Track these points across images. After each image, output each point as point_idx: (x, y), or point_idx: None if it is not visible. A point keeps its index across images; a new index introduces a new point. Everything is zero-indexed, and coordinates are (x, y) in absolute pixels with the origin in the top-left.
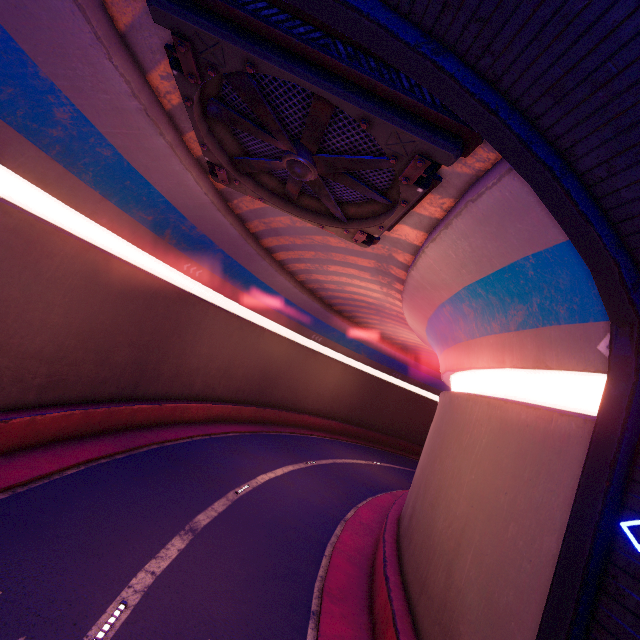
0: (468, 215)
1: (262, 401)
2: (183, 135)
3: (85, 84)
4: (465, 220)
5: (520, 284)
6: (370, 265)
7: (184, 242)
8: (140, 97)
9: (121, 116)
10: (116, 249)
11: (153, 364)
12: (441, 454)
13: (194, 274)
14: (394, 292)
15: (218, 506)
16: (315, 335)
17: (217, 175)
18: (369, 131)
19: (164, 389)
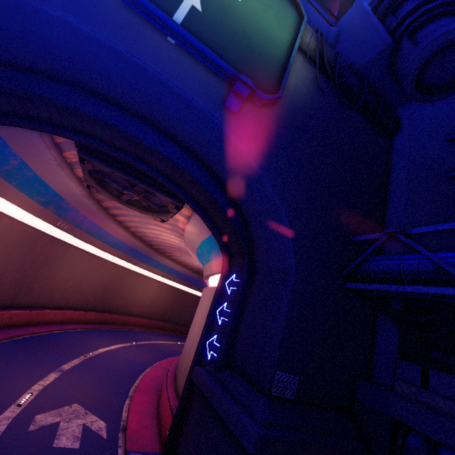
0: (194, 219)
1: (102, 308)
2: (74, 169)
3: (33, 155)
4: (194, 220)
5: (213, 243)
6: (169, 227)
7: (60, 211)
8: (58, 160)
9: (45, 164)
10: (17, 215)
11: (28, 284)
12: (195, 316)
13: (63, 228)
14: (183, 240)
15: (75, 362)
16: (141, 264)
17: (90, 188)
18: (155, 194)
19: (33, 300)
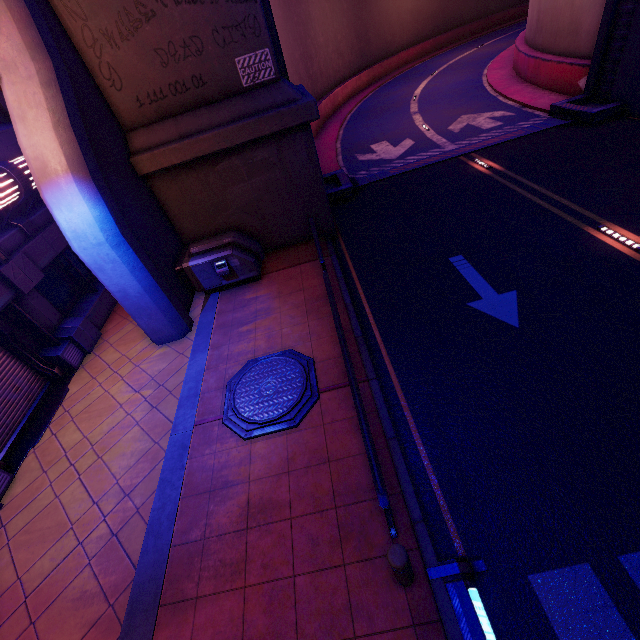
0: None
1: (367, 63)
2: None
3: None
4: None
5: None
6: None
7: None
8: None
9: None
10: None
11: (311, 70)
12: None
13: None
14: None
15: (413, 106)
16: None
17: None
18: None
19: (322, 87)
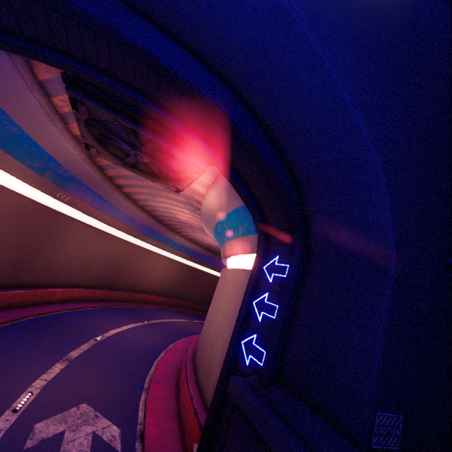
0: (218, 187)
1: (111, 286)
2: (68, 124)
3: (11, 99)
4: (217, 188)
5: (240, 217)
6: (182, 200)
7: (59, 179)
8: (45, 108)
9: (30, 114)
10: (7, 183)
11: (29, 261)
12: (215, 300)
13: (64, 199)
14: (197, 215)
15: (83, 347)
16: (150, 240)
17: (89, 149)
18: (171, 152)
19: (37, 279)
